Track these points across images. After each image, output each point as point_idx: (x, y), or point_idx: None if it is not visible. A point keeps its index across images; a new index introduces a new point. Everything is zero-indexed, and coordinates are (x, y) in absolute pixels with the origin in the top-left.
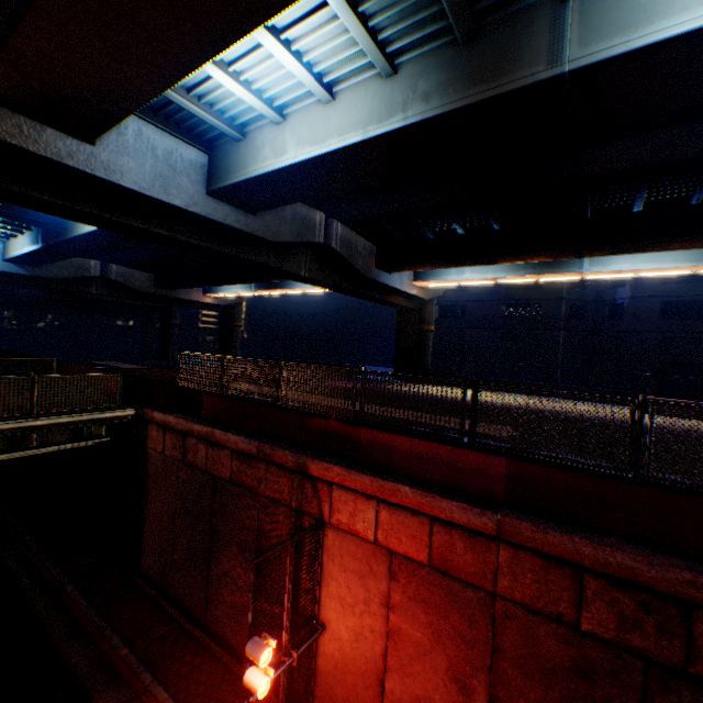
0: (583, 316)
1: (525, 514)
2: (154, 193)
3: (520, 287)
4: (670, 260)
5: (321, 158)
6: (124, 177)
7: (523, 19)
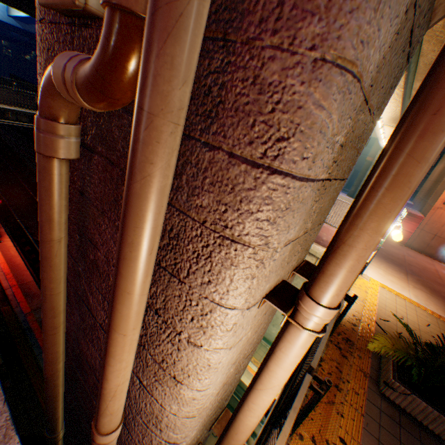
0: None
1: None
2: None
3: None
4: None
5: None
6: None
7: None
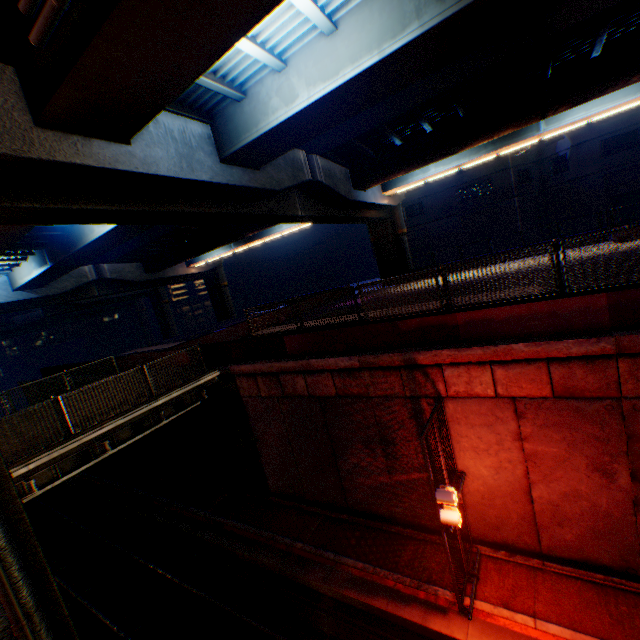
0: (531, 178)
1: (634, 330)
2: (185, 175)
3: (467, 169)
4: (621, 97)
5: (335, 92)
6: (160, 167)
7: None
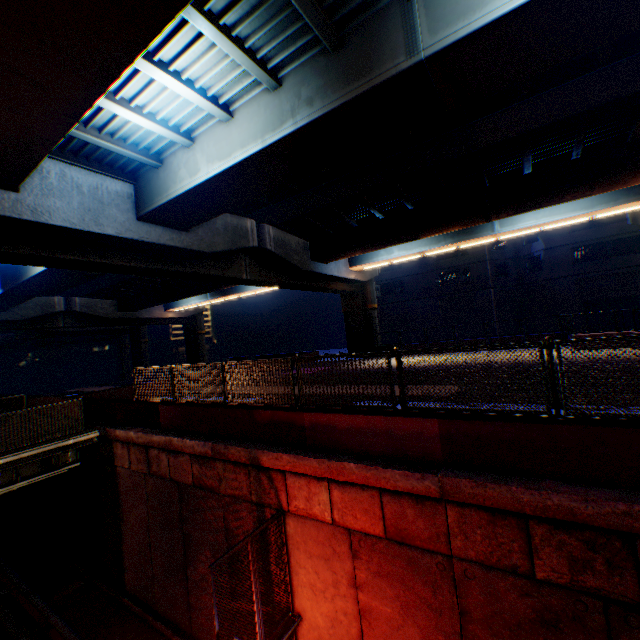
0: (508, 273)
1: (464, 471)
2: (84, 227)
3: (447, 256)
4: (568, 211)
5: (230, 170)
6: (53, 216)
7: (379, 20)
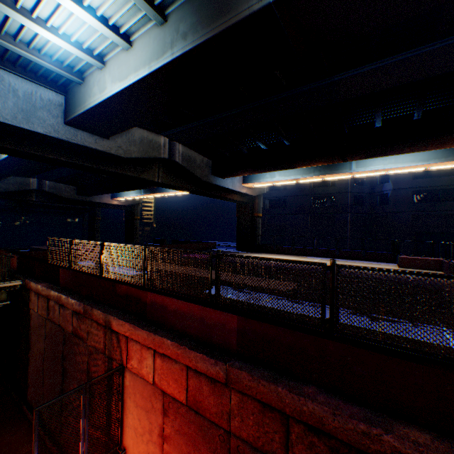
0: (363, 203)
1: (249, 364)
2: (16, 123)
3: (320, 185)
4: (409, 161)
5: (127, 90)
6: None
7: None
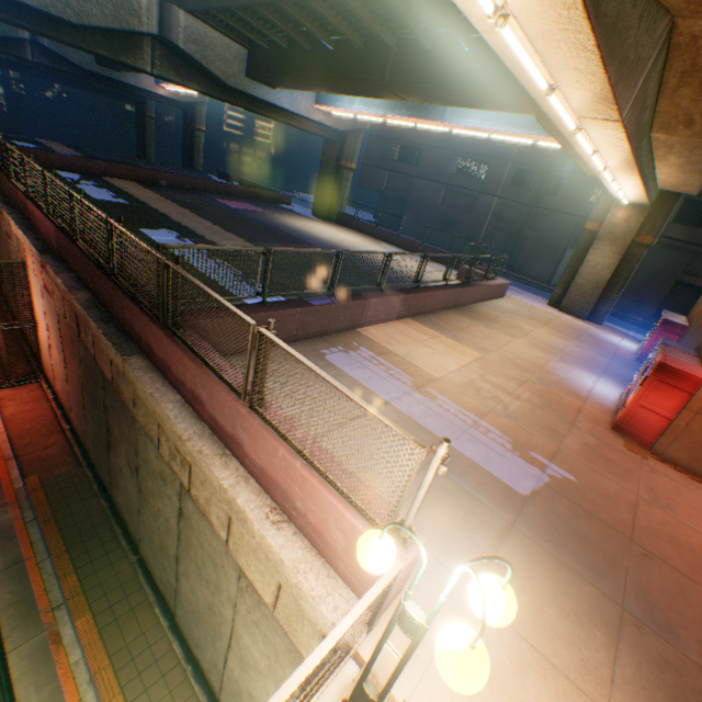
0: (530, 187)
1: (58, 260)
2: None
3: (479, 138)
4: (511, 124)
5: None
6: None
7: None
